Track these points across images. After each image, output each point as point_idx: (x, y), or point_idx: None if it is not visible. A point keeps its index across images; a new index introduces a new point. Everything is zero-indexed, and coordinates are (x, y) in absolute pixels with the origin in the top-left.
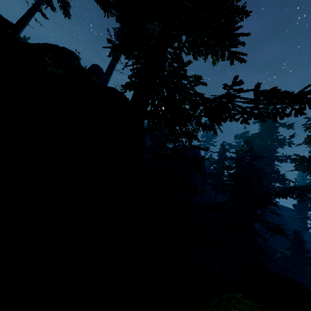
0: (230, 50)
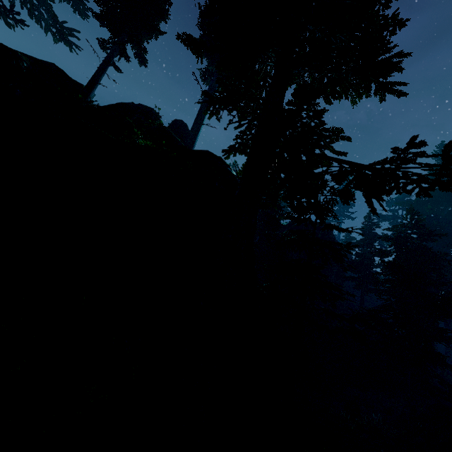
0: (378, 81)
